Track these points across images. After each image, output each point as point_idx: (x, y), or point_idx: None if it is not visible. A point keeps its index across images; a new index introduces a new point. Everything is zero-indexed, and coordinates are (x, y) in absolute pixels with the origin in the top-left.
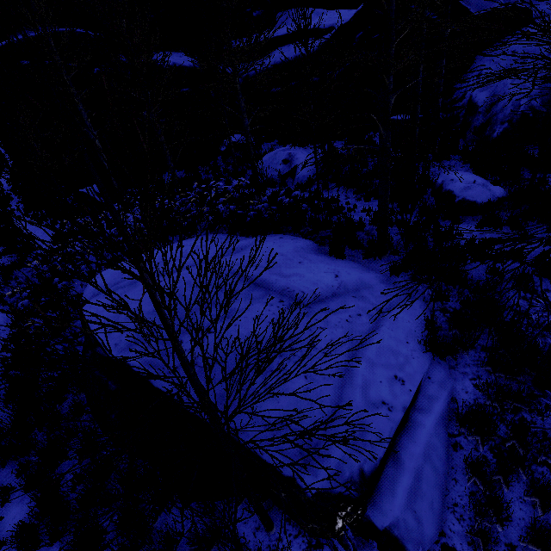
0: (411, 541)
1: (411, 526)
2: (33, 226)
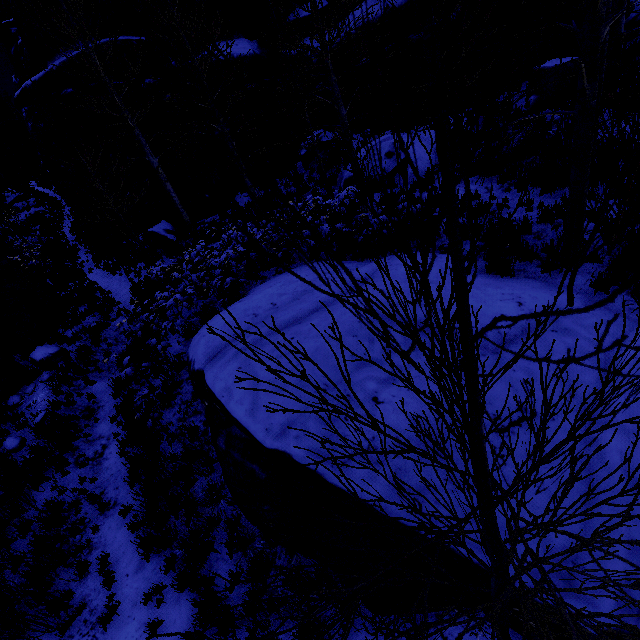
0: None
1: None
2: (107, 278)
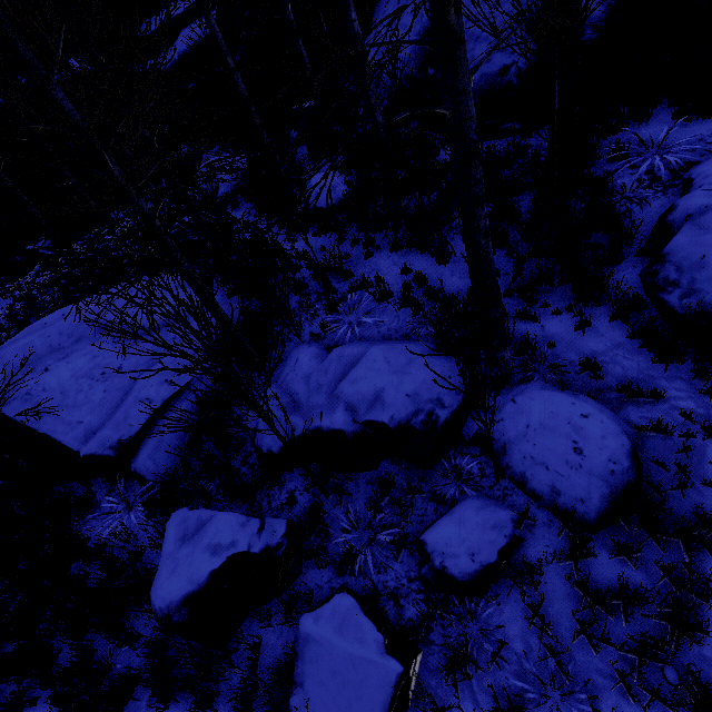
0: (152, 476)
1: (151, 468)
2: None
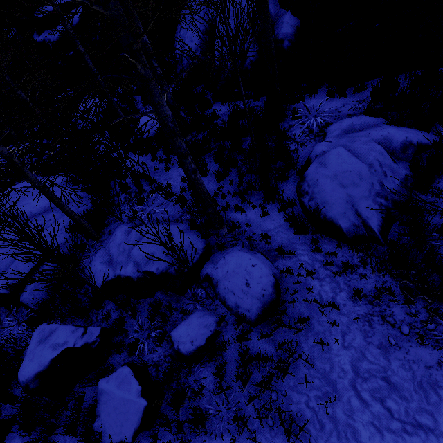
0: (32, 304)
1: (32, 299)
2: None
